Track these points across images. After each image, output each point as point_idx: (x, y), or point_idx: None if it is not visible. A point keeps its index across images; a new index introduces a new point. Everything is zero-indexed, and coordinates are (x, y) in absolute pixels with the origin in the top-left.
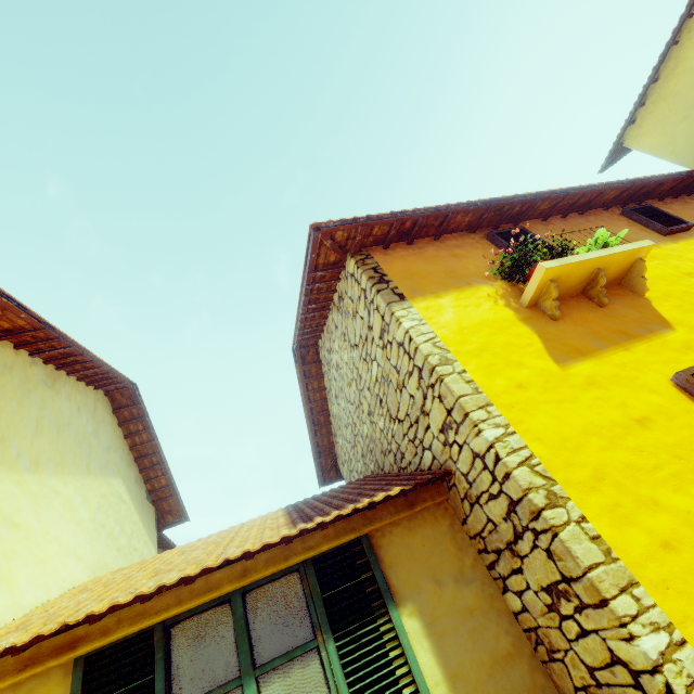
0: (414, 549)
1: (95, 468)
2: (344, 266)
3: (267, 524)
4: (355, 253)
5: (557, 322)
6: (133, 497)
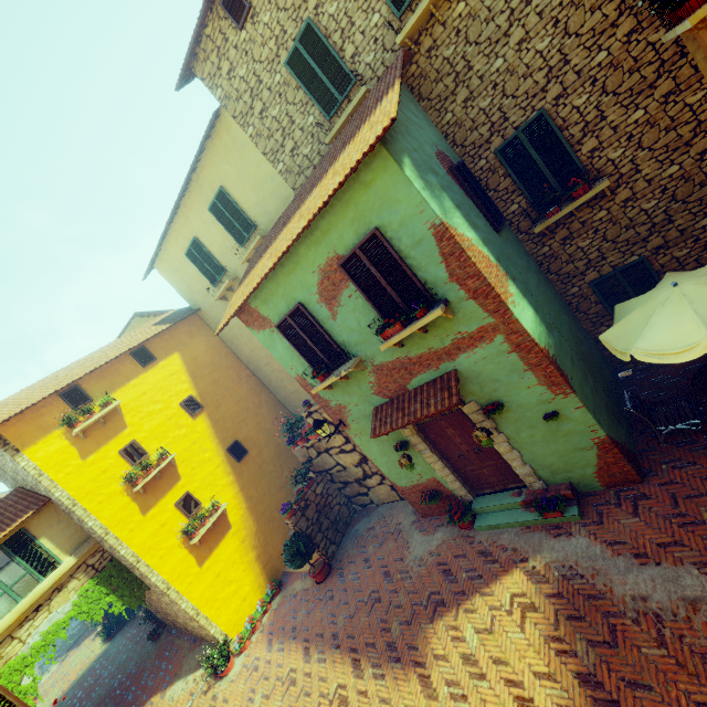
0: (43, 522)
1: None
2: None
3: None
4: None
5: (86, 440)
6: None
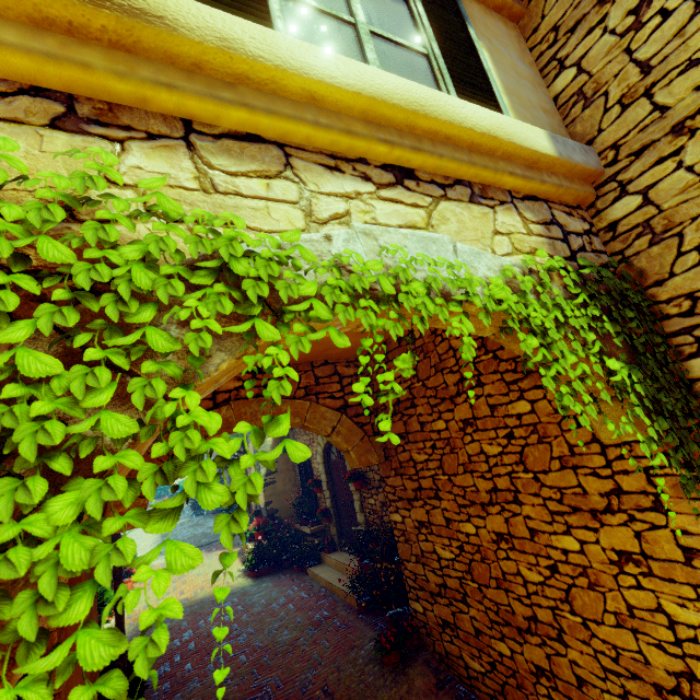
0: (488, 24)
1: None
2: None
3: None
4: None
5: None
6: None
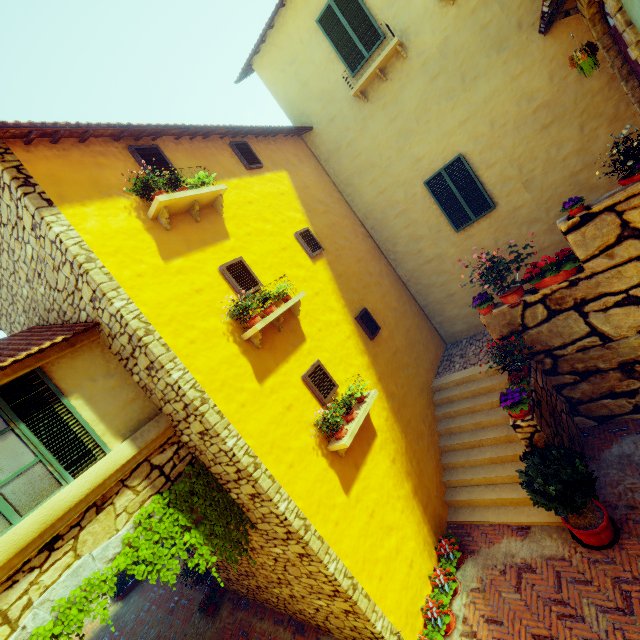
0: (77, 368)
1: None
2: None
3: None
4: None
5: (169, 232)
6: None
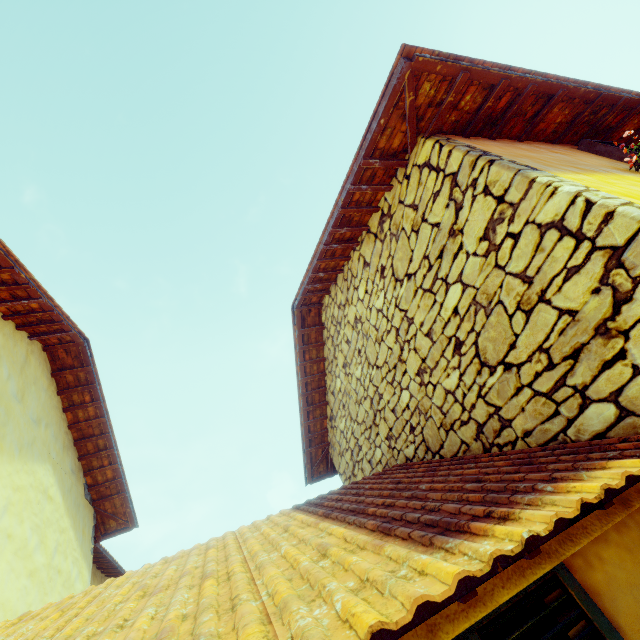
0: None
1: (11, 446)
2: (406, 159)
3: (308, 536)
4: (432, 132)
5: None
6: (66, 493)
